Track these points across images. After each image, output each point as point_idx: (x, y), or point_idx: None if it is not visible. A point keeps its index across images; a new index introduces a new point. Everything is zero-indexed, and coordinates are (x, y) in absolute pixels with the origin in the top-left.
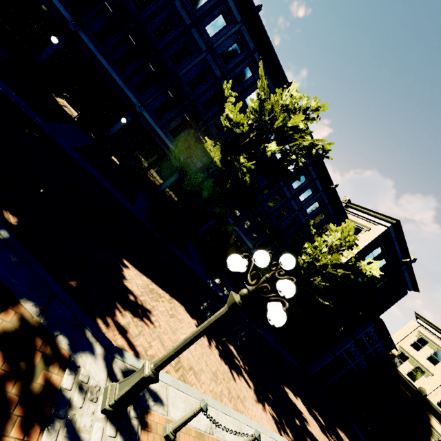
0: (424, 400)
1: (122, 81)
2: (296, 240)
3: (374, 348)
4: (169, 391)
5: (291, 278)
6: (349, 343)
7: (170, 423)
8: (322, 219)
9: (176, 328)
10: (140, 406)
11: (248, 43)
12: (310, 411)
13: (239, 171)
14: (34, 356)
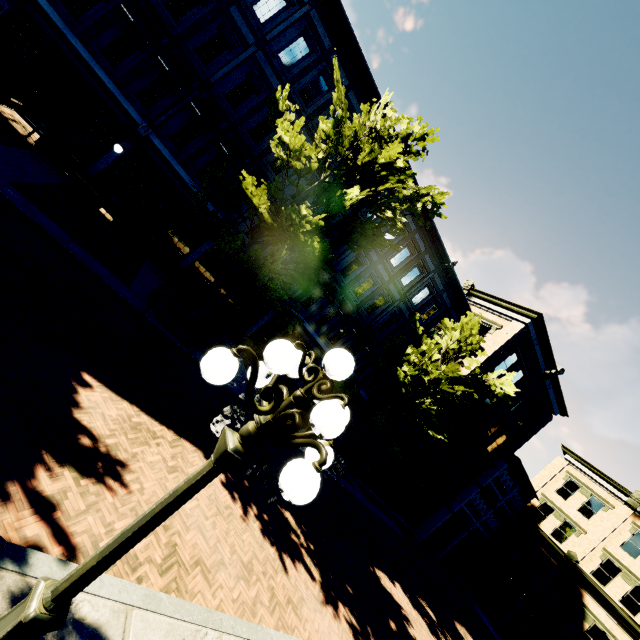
0: (575, 569)
1: (114, 84)
2: (395, 343)
3: (507, 498)
4: (132, 620)
5: (340, 396)
6: (472, 493)
7: None
8: (434, 313)
9: None
10: None
11: (321, 37)
12: (414, 602)
13: (299, 230)
14: None
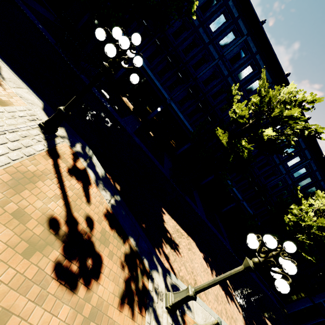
0: None
1: (160, 85)
2: (283, 200)
3: None
4: (193, 303)
5: (293, 261)
6: None
7: (196, 324)
8: (308, 182)
9: (192, 258)
10: (181, 309)
11: (251, 48)
12: None
13: (240, 151)
14: (137, 269)
